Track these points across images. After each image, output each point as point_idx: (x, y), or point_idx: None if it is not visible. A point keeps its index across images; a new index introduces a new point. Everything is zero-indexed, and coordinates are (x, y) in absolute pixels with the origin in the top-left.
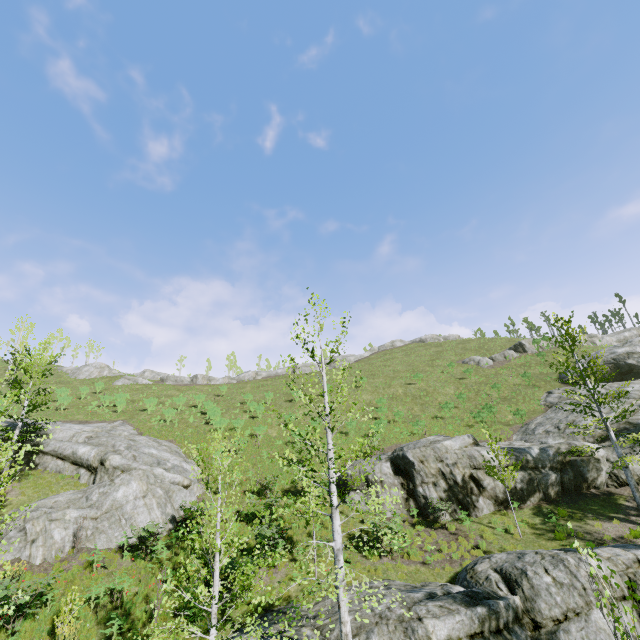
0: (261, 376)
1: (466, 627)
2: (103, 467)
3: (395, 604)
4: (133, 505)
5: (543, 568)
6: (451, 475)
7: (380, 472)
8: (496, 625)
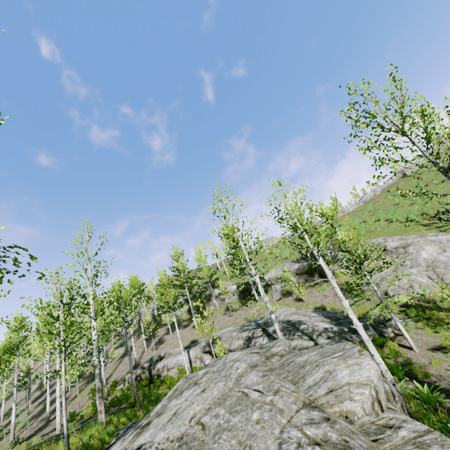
0: (378, 192)
1: None
2: (386, 251)
3: None
4: (444, 256)
5: None
6: None
7: None
8: None
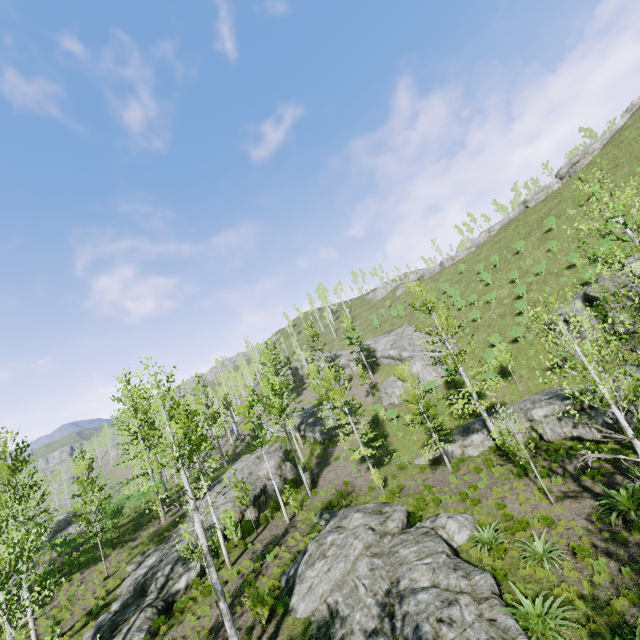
0: (495, 231)
1: (556, 410)
2: (402, 359)
3: (527, 403)
4: (422, 373)
5: (629, 373)
6: (636, 296)
7: (571, 311)
8: (580, 407)
